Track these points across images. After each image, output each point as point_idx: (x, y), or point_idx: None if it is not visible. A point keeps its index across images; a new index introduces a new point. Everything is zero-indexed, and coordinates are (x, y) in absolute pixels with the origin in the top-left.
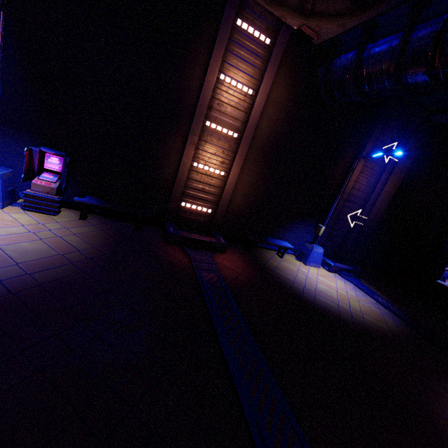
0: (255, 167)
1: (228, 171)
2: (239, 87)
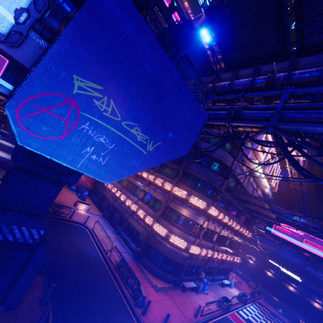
0: None
1: None
2: None
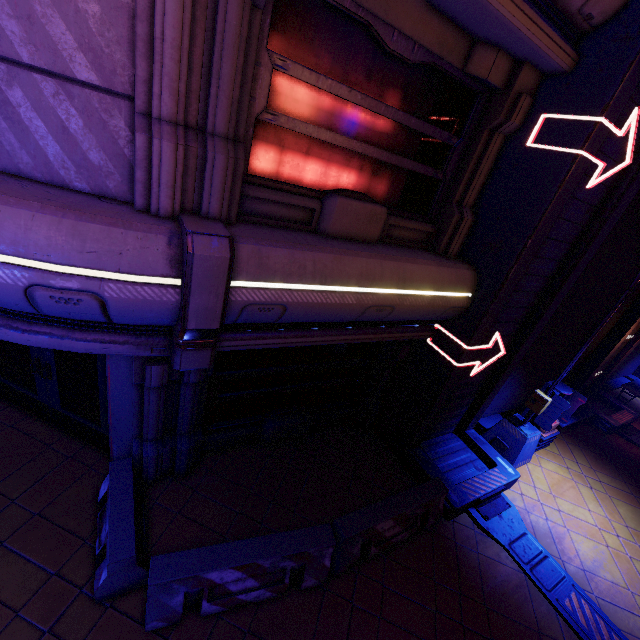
0: None
1: (635, 332)
2: None
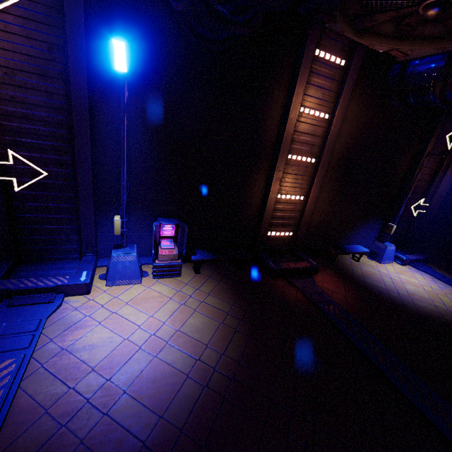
0: (328, 183)
1: (306, 194)
2: (316, 115)
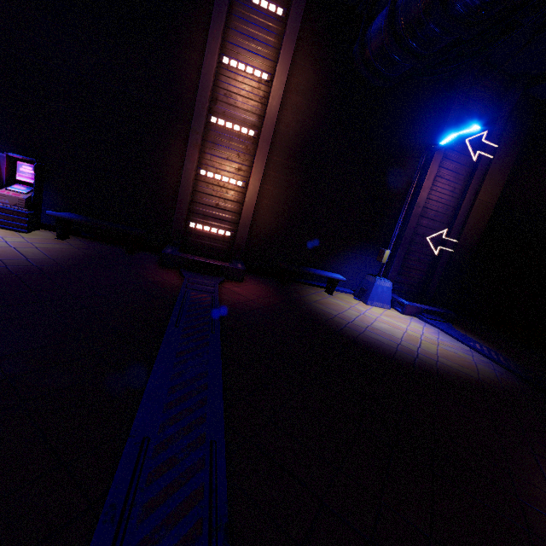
0: (285, 175)
1: (247, 180)
2: (249, 72)
